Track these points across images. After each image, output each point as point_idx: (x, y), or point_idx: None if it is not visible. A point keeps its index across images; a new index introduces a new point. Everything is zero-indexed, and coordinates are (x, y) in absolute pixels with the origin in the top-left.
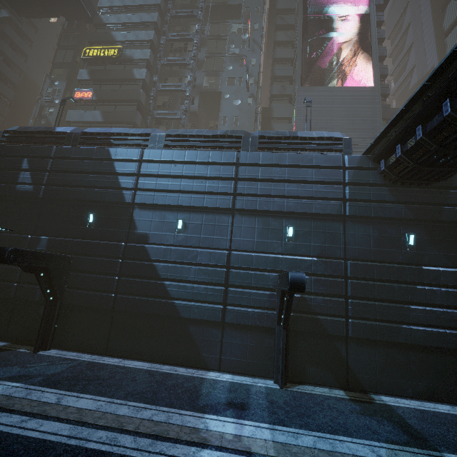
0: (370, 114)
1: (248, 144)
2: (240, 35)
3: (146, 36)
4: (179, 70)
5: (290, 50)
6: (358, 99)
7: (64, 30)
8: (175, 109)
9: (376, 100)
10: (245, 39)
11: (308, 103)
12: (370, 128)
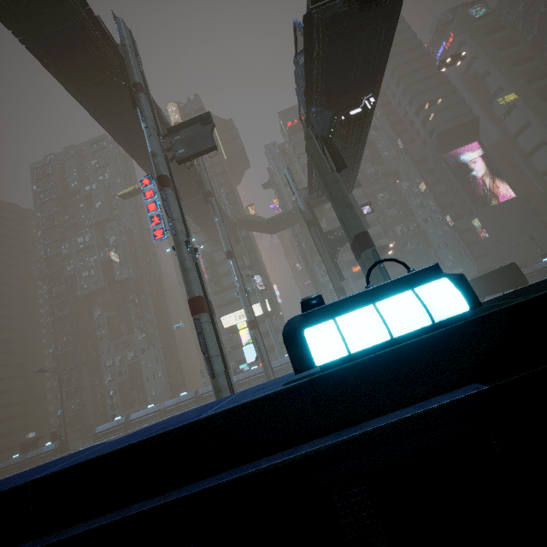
0: (524, 213)
1: (540, 273)
2: (411, 189)
3: (370, 218)
4: (388, 226)
5: (441, 185)
6: (512, 207)
7: (300, 230)
8: (404, 251)
9: (523, 203)
10: (416, 191)
11: (532, 239)
12: (530, 220)
